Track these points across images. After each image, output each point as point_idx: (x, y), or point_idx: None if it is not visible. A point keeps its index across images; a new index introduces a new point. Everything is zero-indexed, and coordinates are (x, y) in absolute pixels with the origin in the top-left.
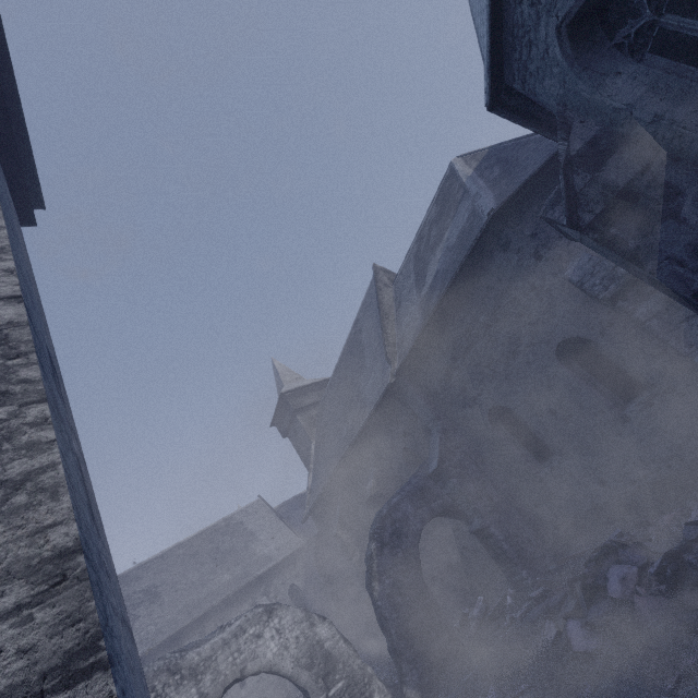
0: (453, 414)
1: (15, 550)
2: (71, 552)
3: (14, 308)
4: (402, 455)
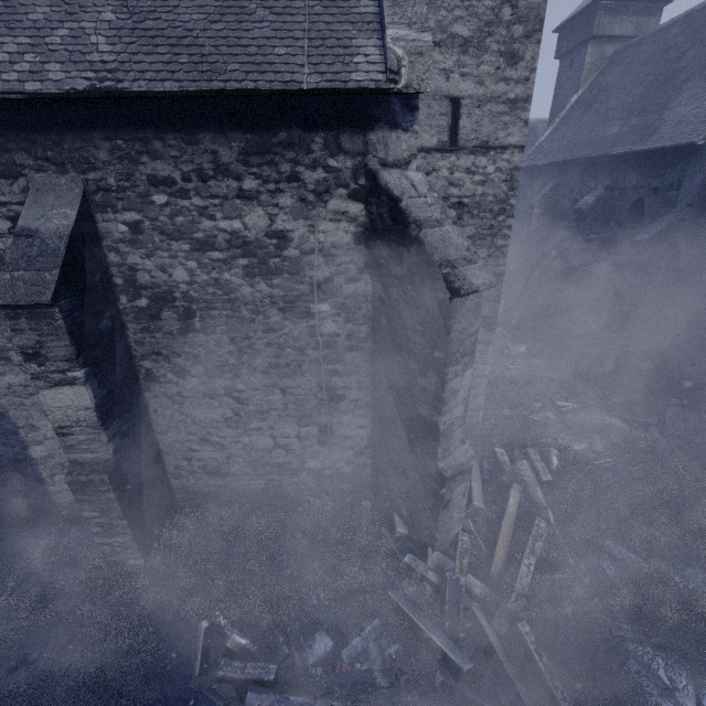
0: (705, 213)
1: (493, 268)
2: (502, 275)
3: (520, 156)
4: (634, 201)
